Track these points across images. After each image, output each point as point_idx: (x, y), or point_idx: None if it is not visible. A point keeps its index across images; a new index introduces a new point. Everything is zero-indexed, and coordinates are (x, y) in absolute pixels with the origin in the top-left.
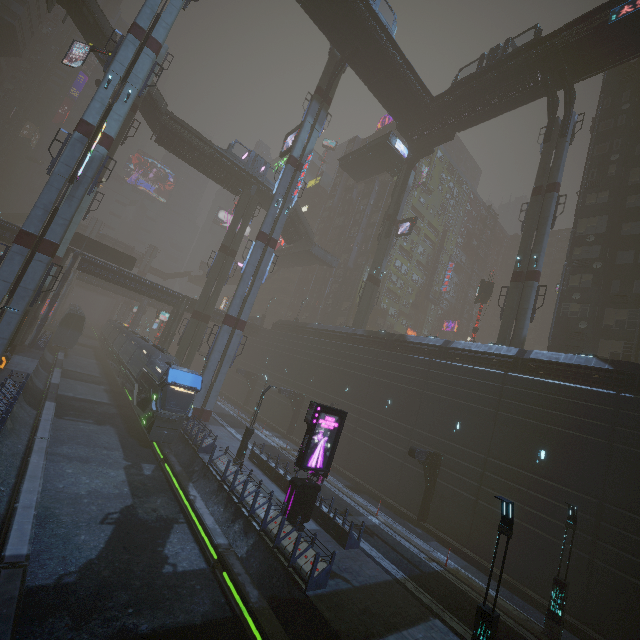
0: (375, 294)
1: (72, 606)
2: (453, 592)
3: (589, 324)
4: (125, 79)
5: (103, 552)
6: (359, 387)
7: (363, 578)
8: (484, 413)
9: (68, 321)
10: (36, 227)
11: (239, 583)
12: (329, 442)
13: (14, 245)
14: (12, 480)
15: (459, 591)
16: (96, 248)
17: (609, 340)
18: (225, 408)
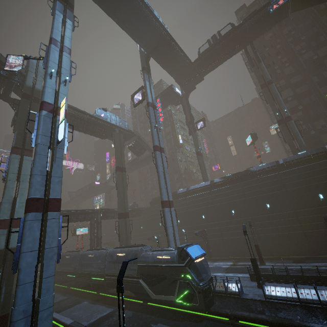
0: (203, 161)
1: None
2: None
3: (315, 131)
4: (57, 72)
5: None
6: (241, 207)
7: None
8: None
9: None
10: (40, 191)
11: None
12: None
13: (28, 214)
14: None
15: None
16: None
17: (324, 134)
18: None
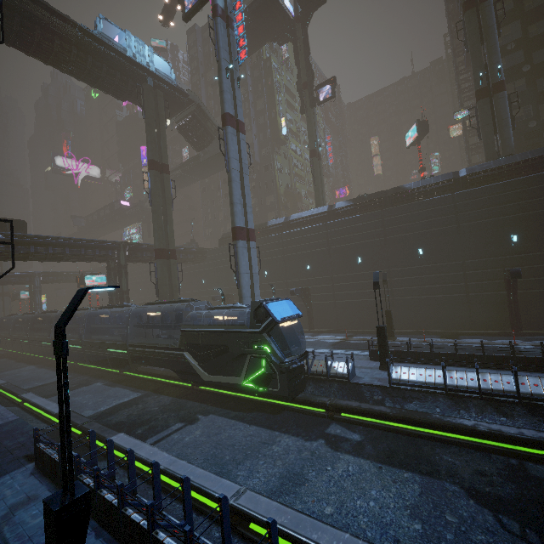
0: (321, 169)
1: None
2: None
3: (537, 121)
4: None
5: None
6: (374, 253)
7: None
8: (542, 215)
9: None
10: None
11: None
12: None
13: None
14: None
15: None
16: None
17: None
18: None
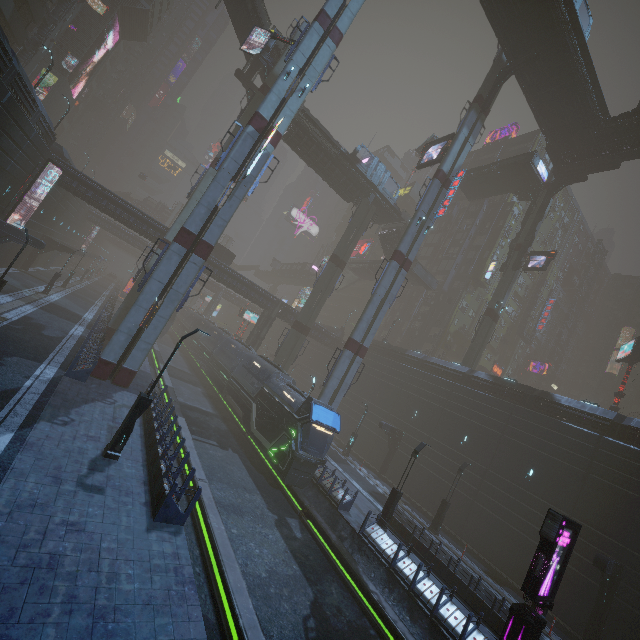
0: (491, 331)
1: None
2: None
3: None
4: (302, 71)
5: None
6: (483, 442)
7: None
8: None
9: None
10: (197, 226)
11: None
12: (559, 563)
13: (174, 244)
14: (196, 551)
15: None
16: None
17: None
18: None
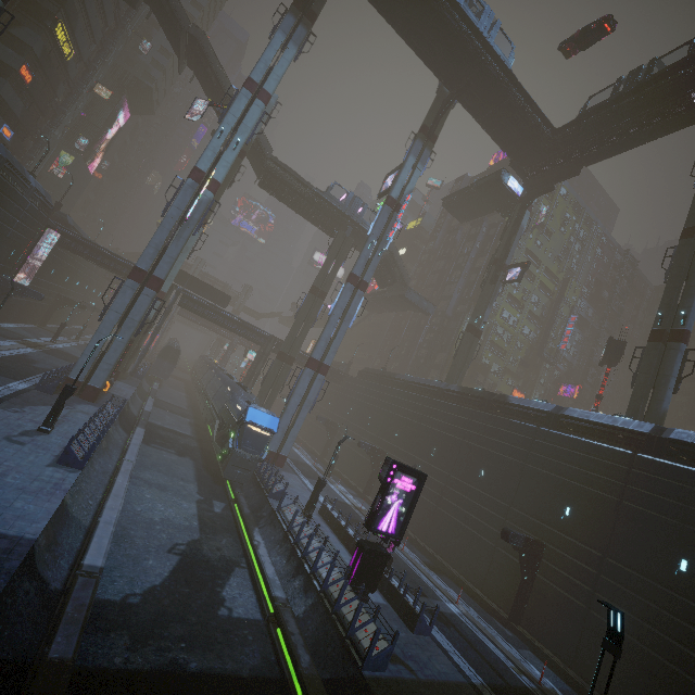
0: (474, 346)
1: (132, 627)
2: None
3: None
4: (236, 129)
5: (166, 581)
6: (448, 450)
7: (431, 672)
8: (603, 500)
9: (166, 353)
10: (147, 264)
11: (291, 643)
12: (404, 506)
13: (128, 280)
14: (100, 496)
15: None
16: (197, 285)
17: None
18: (301, 456)
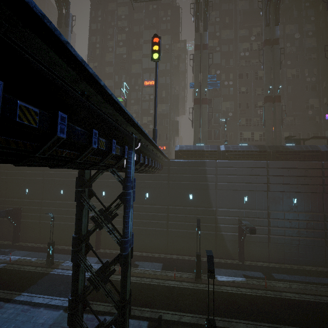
0: None
1: None
2: (1, 274)
3: None
4: None
5: None
6: None
7: None
8: (38, 181)
9: None
10: None
11: None
12: None
13: None
14: None
15: (8, 271)
16: None
17: None
18: None
